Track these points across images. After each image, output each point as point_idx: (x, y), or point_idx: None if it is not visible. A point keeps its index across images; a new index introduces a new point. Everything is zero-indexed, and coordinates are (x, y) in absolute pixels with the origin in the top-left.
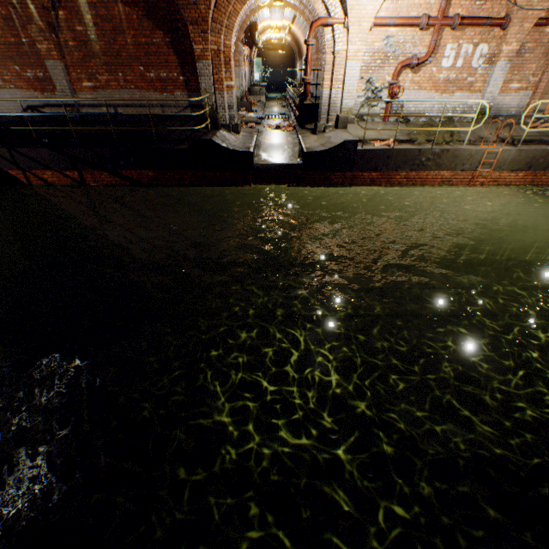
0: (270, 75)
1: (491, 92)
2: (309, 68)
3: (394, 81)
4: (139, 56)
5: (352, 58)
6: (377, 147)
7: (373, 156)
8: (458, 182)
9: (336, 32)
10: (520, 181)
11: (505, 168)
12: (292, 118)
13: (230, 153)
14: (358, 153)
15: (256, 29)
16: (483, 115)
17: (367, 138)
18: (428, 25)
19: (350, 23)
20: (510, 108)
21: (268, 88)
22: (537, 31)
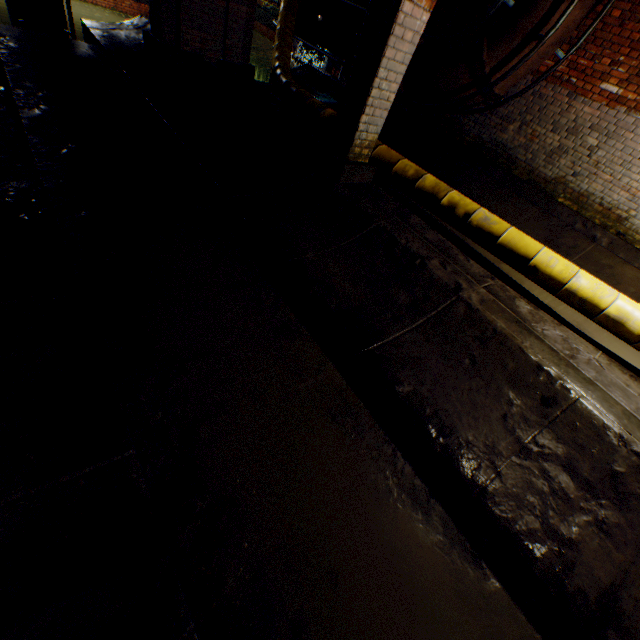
0: None
1: None
2: None
3: None
4: None
5: None
6: None
7: None
8: None
9: None
10: (106, 4)
11: None
12: None
13: None
14: None
15: None
16: None
17: None
18: None
19: None
20: None
21: None
22: None
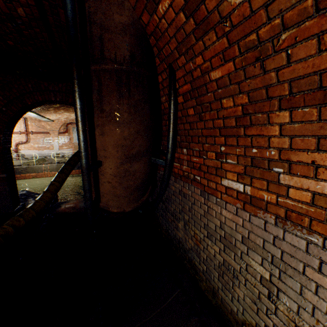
0: None
1: (56, 149)
2: None
3: (15, 148)
4: None
5: None
6: None
7: None
8: (41, 176)
9: None
10: None
11: (56, 170)
12: None
13: None
14: None
15: None
16: (58, 155)
17: None
18: (22, 133)
19: None
20: (68, 153)
21: None
22: (63, 134)
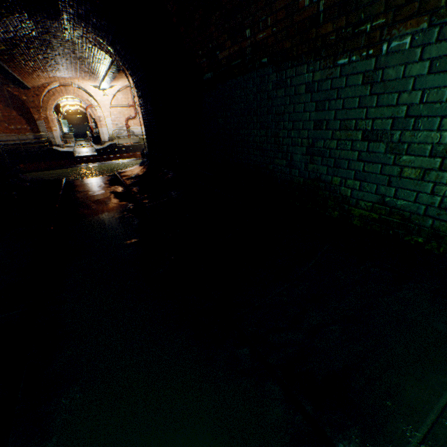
0: (75, 129)
1: None
2: (90, 121)
3: (126, 124)
4: (5, 120)
5: (107, 117)
6: (126, 145)
7: (125, 148)
8: None
9: (97, 109)
10: None
11: None
12: (92, 144)
13: (63, 152)
14: (119, 147)
15: (61, 107)
16: None
17: (122, 143)
18: (131, 107)
19: (102, 107)
20: None
21: (76, 137)
22: None
